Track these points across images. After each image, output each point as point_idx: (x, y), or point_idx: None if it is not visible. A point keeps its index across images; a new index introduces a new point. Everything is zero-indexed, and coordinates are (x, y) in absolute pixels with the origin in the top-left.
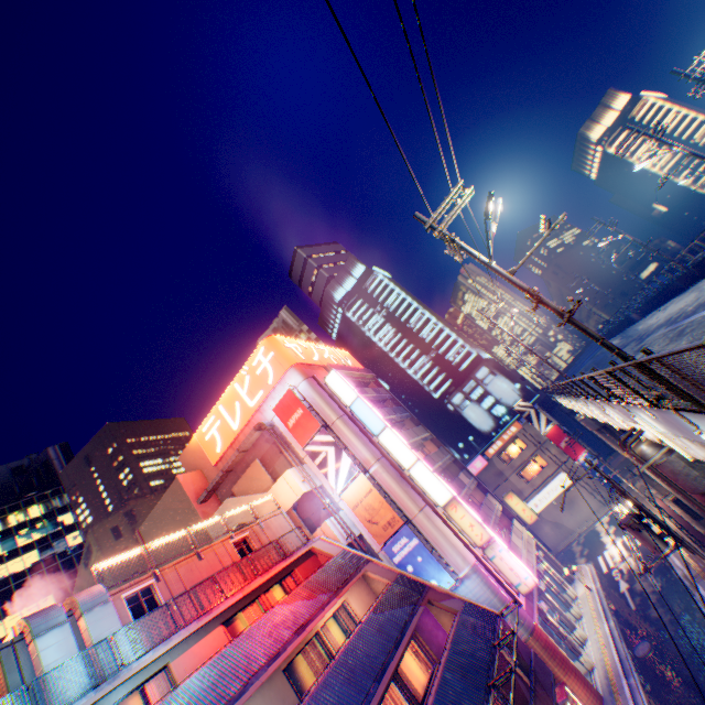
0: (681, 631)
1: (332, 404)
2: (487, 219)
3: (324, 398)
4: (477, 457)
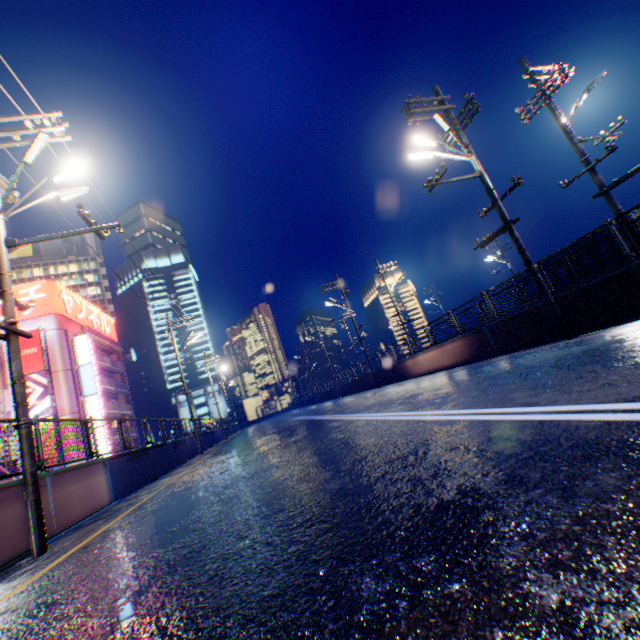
0: None
1: (67, 358)
2: (187, 338)
3: (64, 350)
4: None
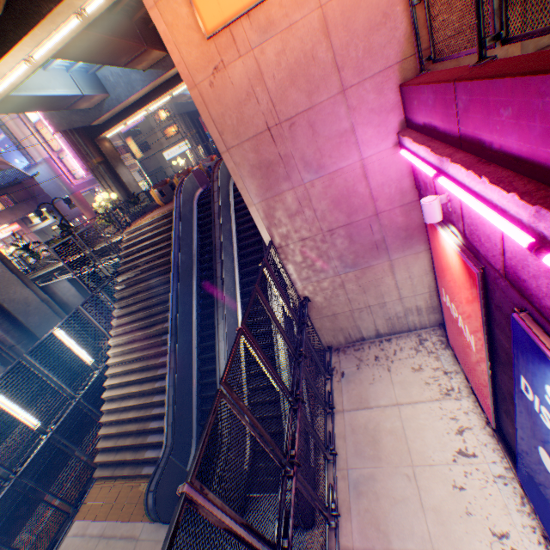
0: None
1: None
2: None
3: None
4: None
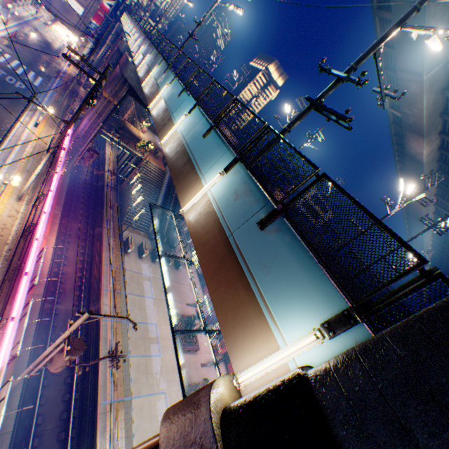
0: (56, 48)
1: None
2: (187, 1)
3: None
4: None
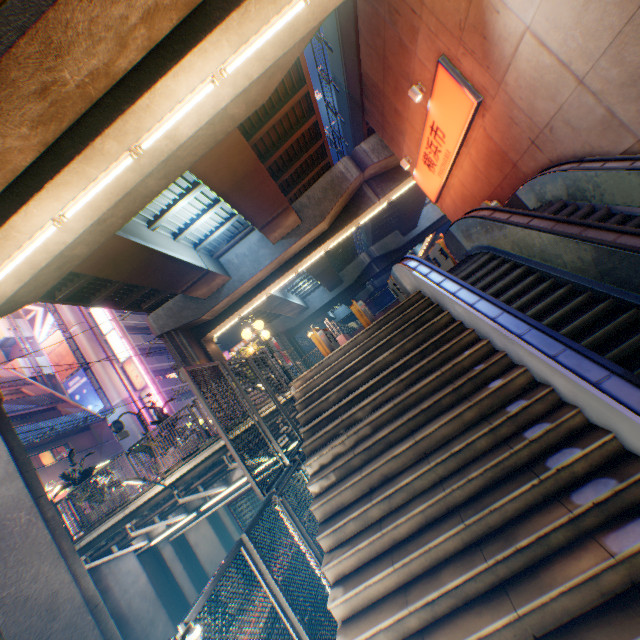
0: None
1: None
2: None
3: None
4: (226, 352)
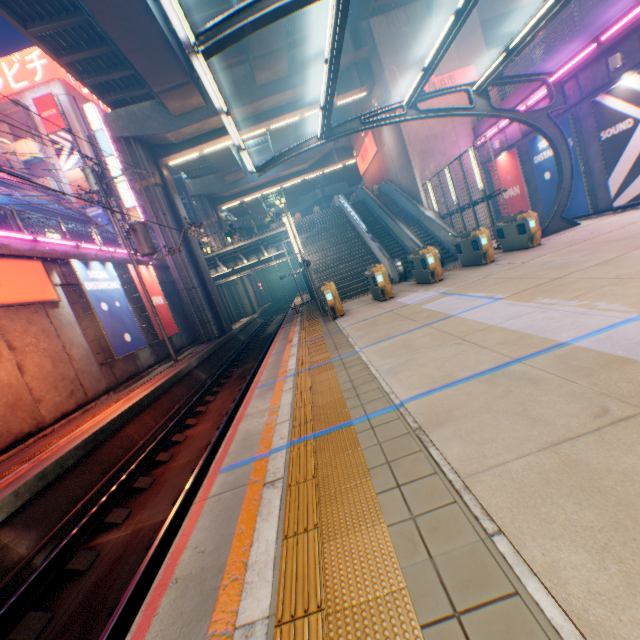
0: None
1: (82, 122)
2: None
3: (78, 115)
4: None
